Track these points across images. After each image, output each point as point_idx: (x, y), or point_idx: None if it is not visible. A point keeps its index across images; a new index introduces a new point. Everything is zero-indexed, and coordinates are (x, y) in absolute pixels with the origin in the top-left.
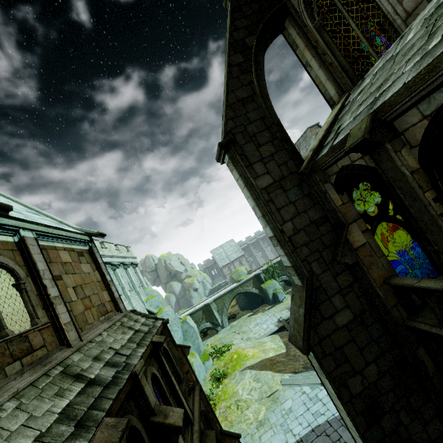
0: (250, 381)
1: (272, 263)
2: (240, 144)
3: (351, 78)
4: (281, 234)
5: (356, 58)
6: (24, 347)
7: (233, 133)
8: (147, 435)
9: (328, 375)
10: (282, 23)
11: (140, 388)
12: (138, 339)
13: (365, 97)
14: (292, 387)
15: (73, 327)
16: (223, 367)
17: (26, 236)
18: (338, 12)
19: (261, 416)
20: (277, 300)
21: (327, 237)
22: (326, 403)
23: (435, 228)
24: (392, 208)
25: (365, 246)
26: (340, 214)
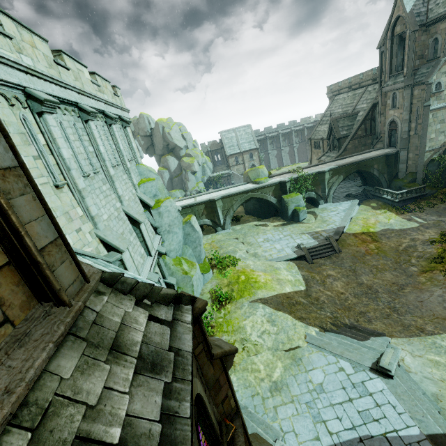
0: (262, 321)
1: (306, 173)
2: None
3: None
4: None
5: None
6: None
7: None
8: None
9: None
10: None
11: None
12: None
13: None
14: (322, 352)
15: None
16: (226, 286)
17: None
18: None
19: (277, 376)
20: (296, 218)
21: None
22: (381, 404)
23: None
24: None
25: None
26: None
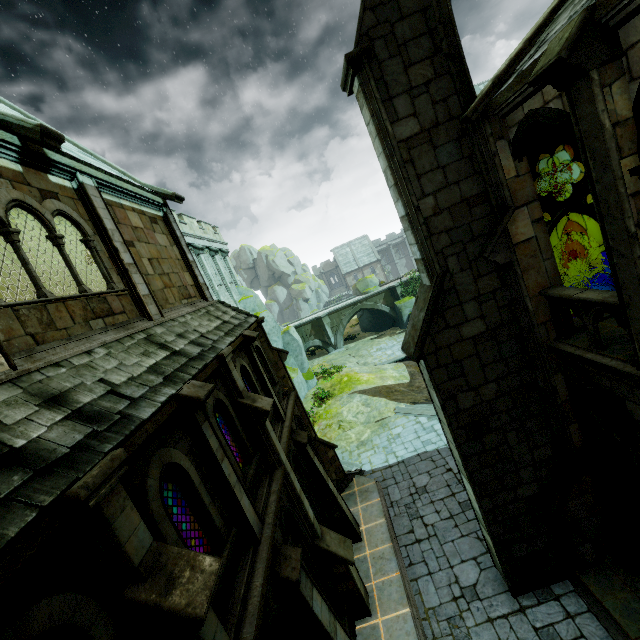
0: (358, 405)
1: (416, 274)
2: (379, 59)
3: None
4: (415, 213)
5: None
6: (104, 308)
7: (371, 37)
8: (234, 412)
9: (436, 386)
10: None
11: (228, 371)
12: (226, 329)
13: None
14: (406, 416)
15: (152, 301)
16: (329, 388)
17: (86, 183)
18: None
19: (365, 437)
20: None
21: (479, 225)
22: (441, 434)
23: (617, 214)
24: None
25: (529, 243)
26: (507, 192)
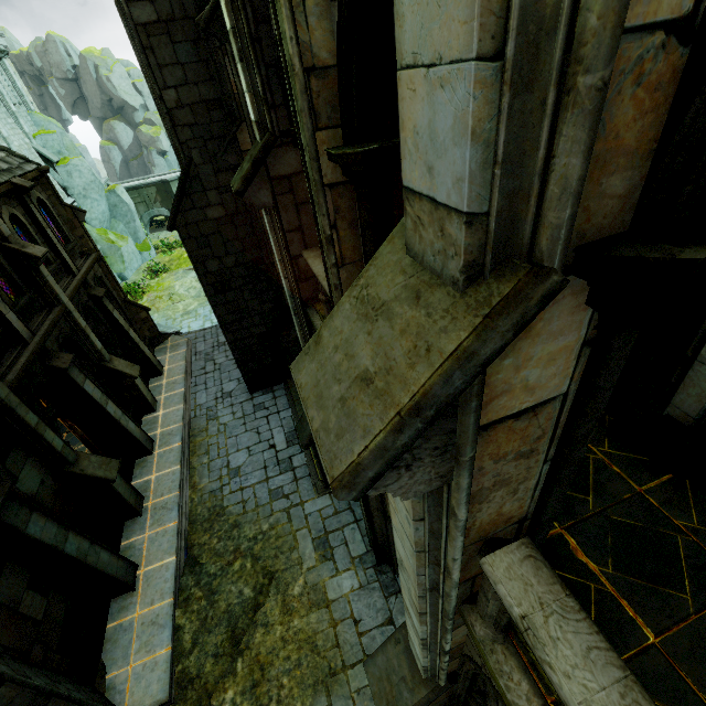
0: (192, 281)
1: None
2: None
3: None
4: (160, 101)
5: None
6: None
7: None
8: None
9: (189, 253)
10: None
11: None
12: None
13: None
14: None
15: None
16: (166, 262)
17: None
18: None
19: (191, 308)
20: None
21: (217, 127)
22: None
23: None
24: None
25: None
26: (235, 105)
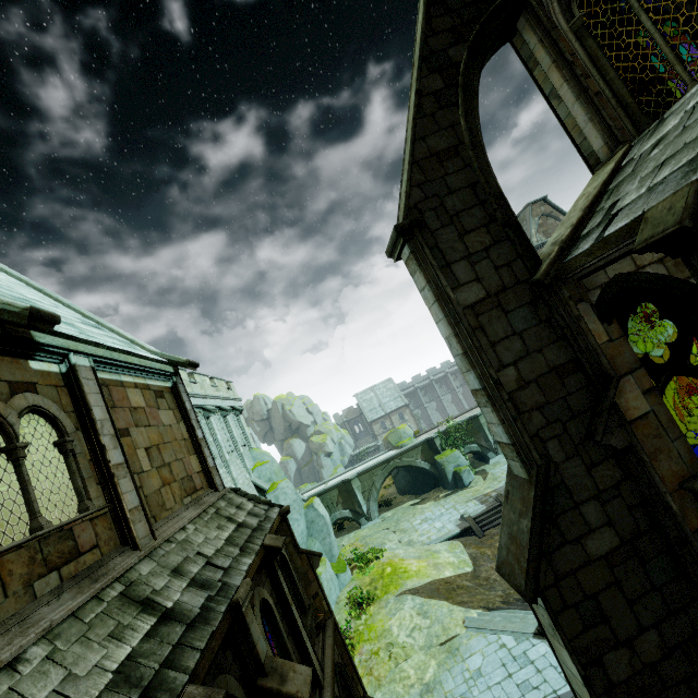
0: (411, 615)
1: (455, 422)
2: (431, 228)
3: (633, 119)
4: (495, 387)
5: (646, 83)
6: (66, 549)
7: (421, 209)
8: None
9: (569, 642)
10: (512, 23)
11: (244, 628)
12: (241, 540)
13: (673, 152)
14: (483, 633)
15: (142, 515)
16: (368, 585)
17: (79, 364)
18: (614, 4)
19: (429, 676)
20: (460, 482)
21: (577, 398)
22: (542, 669)
23: None
24: (696, 351)
25: (647, 419)
26: (604, 359)
